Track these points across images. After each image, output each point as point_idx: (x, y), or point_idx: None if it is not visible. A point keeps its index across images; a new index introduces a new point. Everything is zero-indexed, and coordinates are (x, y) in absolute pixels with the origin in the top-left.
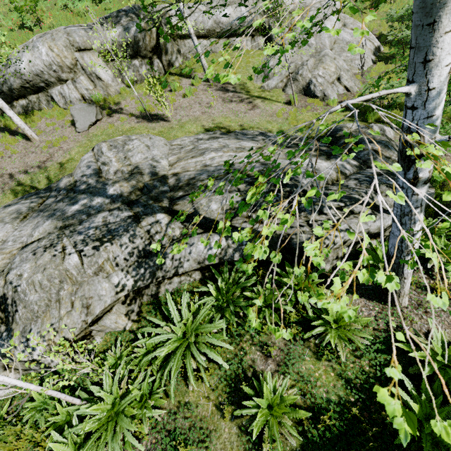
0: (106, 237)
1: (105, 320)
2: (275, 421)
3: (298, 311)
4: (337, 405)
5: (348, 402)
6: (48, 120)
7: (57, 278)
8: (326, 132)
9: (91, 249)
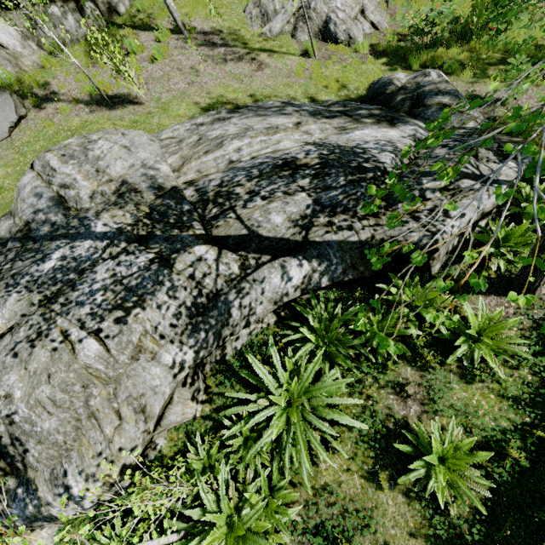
0: (128, 300)
1: (168, 417)
2: (455, 475)
3: (420, 331)
4: (512, 431)
5: (523, 423)
6: None
7: (76, 384)
8: (366, 89)
9: (114, 324)
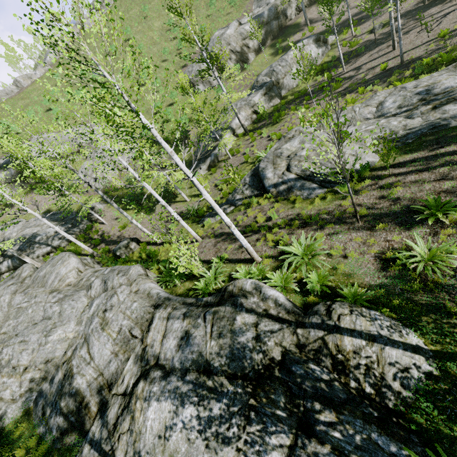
0: None
1: None
2: None
3: None
4: None
5: None
6: None
7: None
8: None
9: None
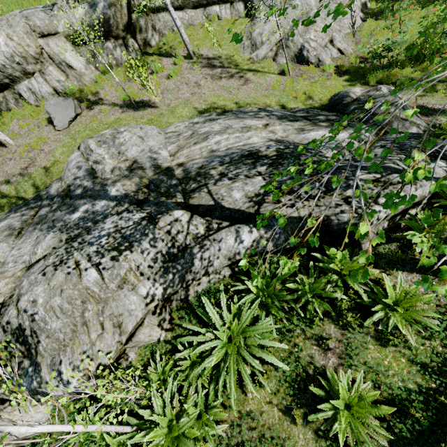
0: (122, 244)
1: (138, 335)
2: (358, 422)
3: (347, 296)
4: (418, 393)
5: (428, 388)
6: (20, 120)
7: (78, 299)
8: (328, 100)
9: (110, 260)
